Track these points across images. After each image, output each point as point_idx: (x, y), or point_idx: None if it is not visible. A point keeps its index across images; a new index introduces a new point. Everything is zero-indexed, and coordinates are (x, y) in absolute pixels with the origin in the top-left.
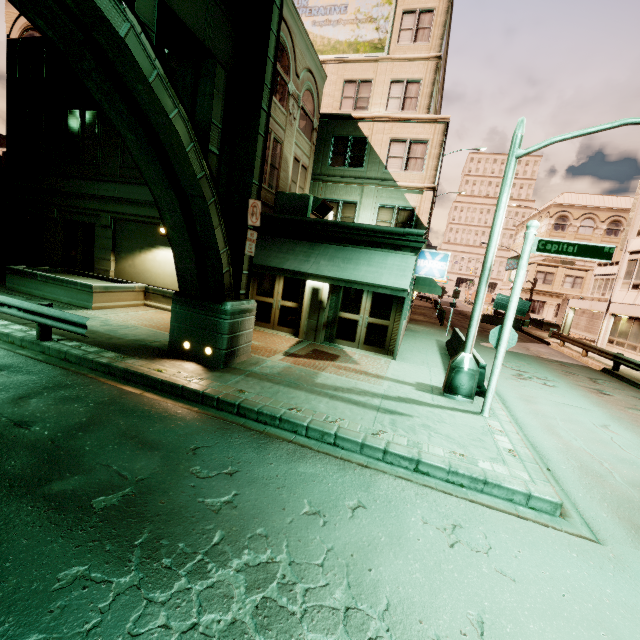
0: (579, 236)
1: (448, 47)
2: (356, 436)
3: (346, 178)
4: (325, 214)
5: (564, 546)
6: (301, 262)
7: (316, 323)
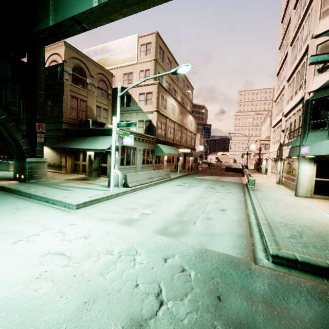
0: None
1: (171, 53)
2: (35, 193)
3: (125, 111)
4: (103, 126)
5: (53, 211)
6: (78, 145)
7: (91, 169)
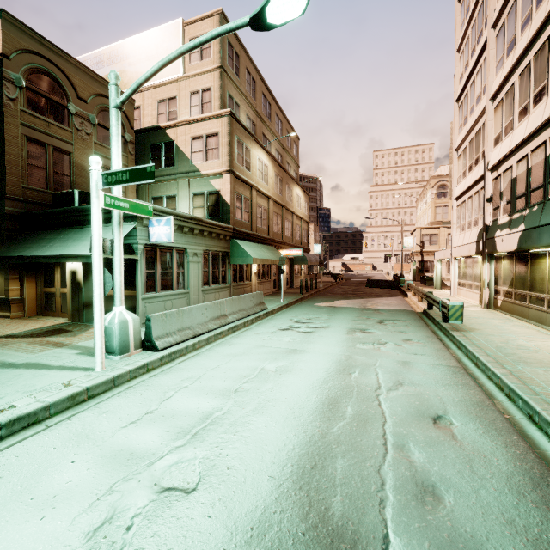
0: None
1: (253, 62)
2: None
3: (163, 177)
4: None
5: None
6: (39, 248)
7: (78, 304)
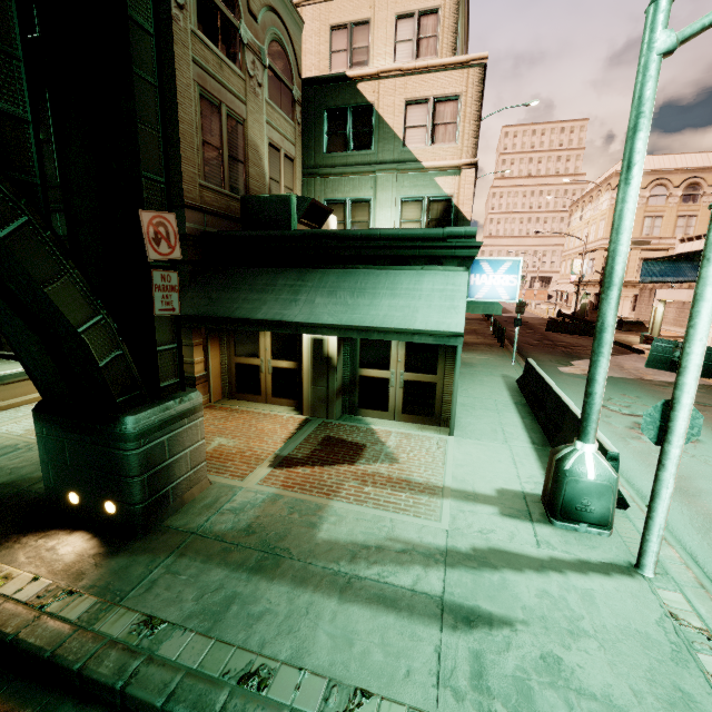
0: (650, 208)
1: None
2: None
3: (351, 167)
4: (322, 221)
5: None
6: (285, 304)
7: (326, 391)
